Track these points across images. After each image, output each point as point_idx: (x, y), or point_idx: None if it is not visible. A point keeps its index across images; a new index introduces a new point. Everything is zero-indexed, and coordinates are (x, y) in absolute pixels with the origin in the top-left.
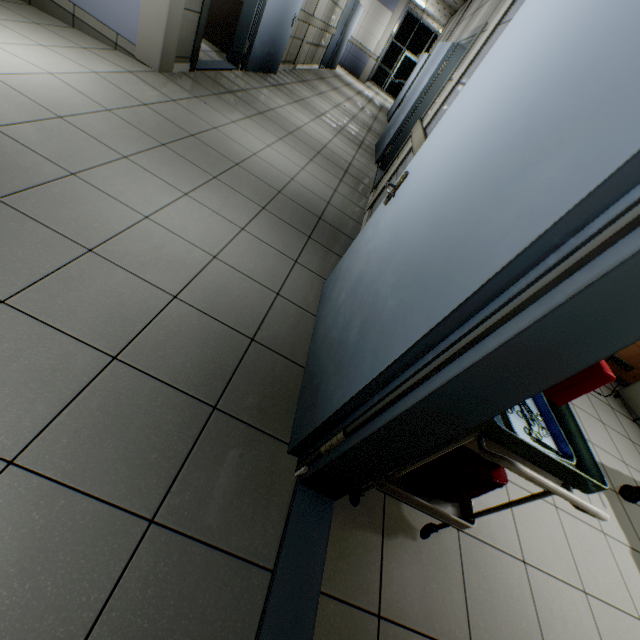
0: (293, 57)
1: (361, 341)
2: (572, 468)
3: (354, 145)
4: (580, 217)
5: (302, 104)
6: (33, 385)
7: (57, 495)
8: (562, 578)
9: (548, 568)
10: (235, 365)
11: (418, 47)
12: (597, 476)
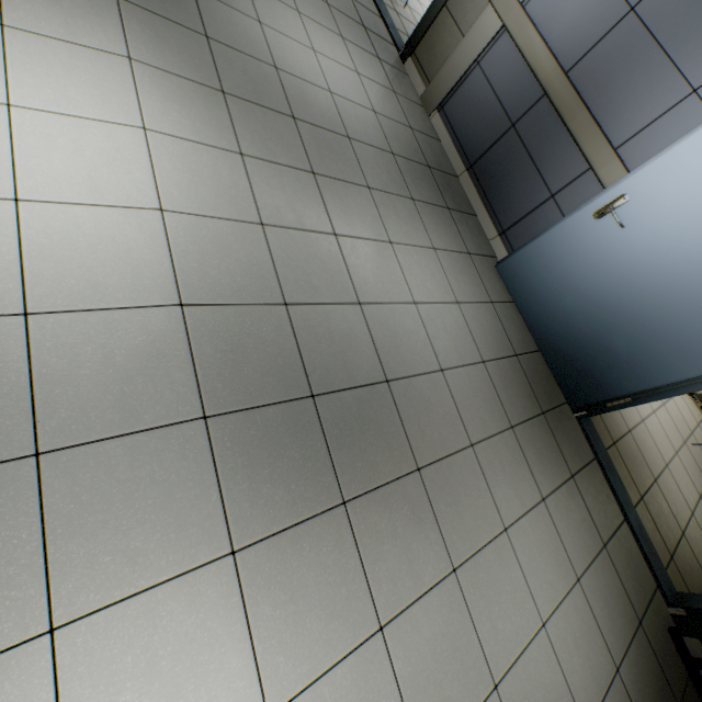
0: None
1: (638, 355)
2: None
3: None
4: None
5: None
6: (516, 469)
7: (557, 495)
8: None
9: None
10: (527, 381)
11: None
12: None
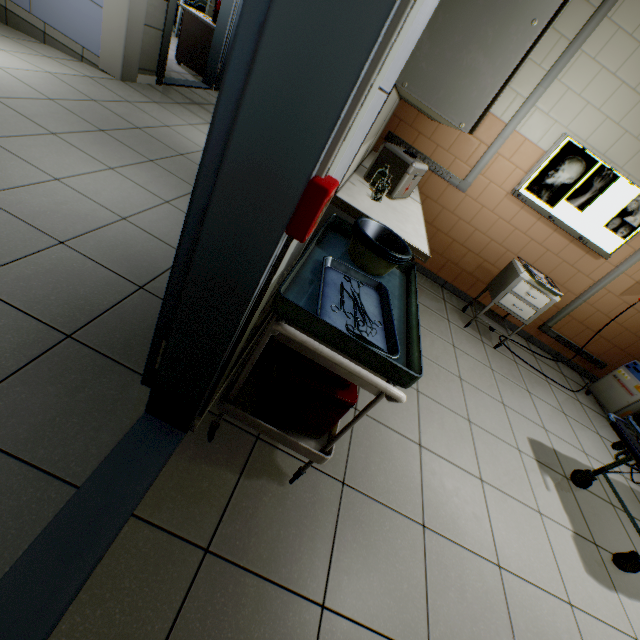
0: None
1: None
2: (373, 349)
3: None
4: (258, 10)
5: None
6: None
7: None
8: (471, 548)
9: (455, 536)
10: (111, 305)
11: None
12: (417, 370)
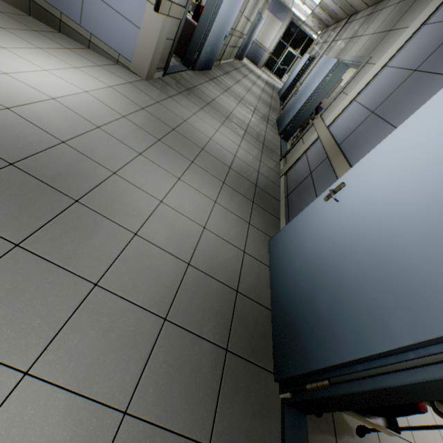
0: (220, 56)
1: (335, 316)
2: None
3: (264, 121)
4: None
5: (229, 92)
6: (125, 349)
7: (155, 434)
8: None
9: None
10: (231, 313)
11: (297, 45)
12: None
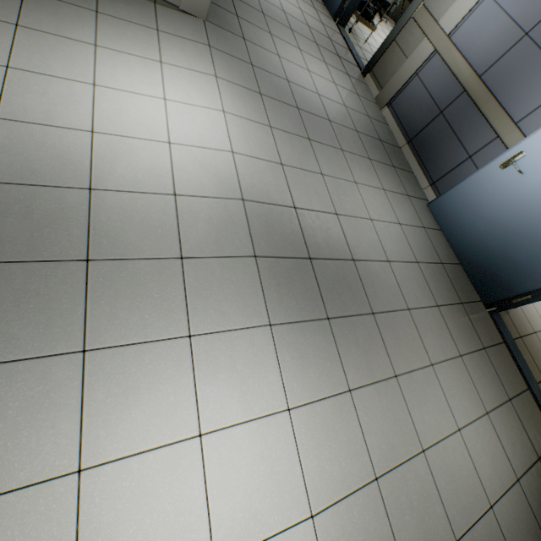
0: None
1: (535, 263)
2: None
3: None
4: None
5: None
6: (440, 332)
7: (471, 356)
8: None
9: None
10: (449, 281)
11: None
12: None
